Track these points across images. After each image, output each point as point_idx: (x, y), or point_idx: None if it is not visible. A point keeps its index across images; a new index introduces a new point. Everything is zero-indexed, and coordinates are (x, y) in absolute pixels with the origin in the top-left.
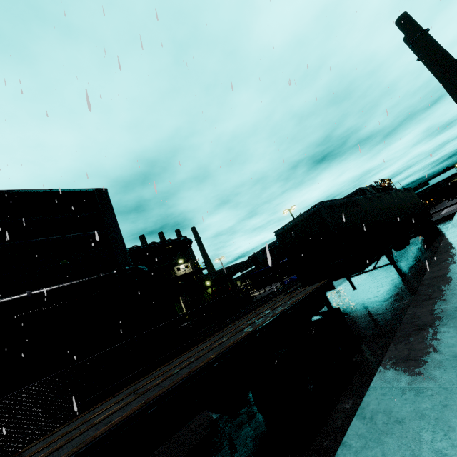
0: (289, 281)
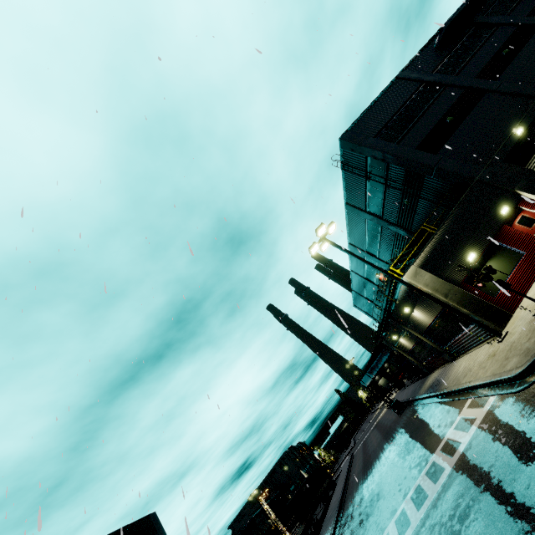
0: None
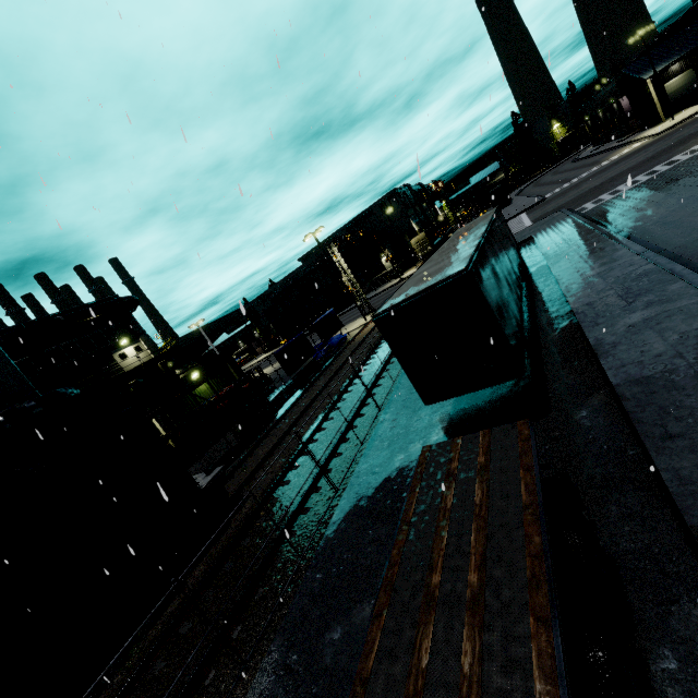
0: (326, 349)
